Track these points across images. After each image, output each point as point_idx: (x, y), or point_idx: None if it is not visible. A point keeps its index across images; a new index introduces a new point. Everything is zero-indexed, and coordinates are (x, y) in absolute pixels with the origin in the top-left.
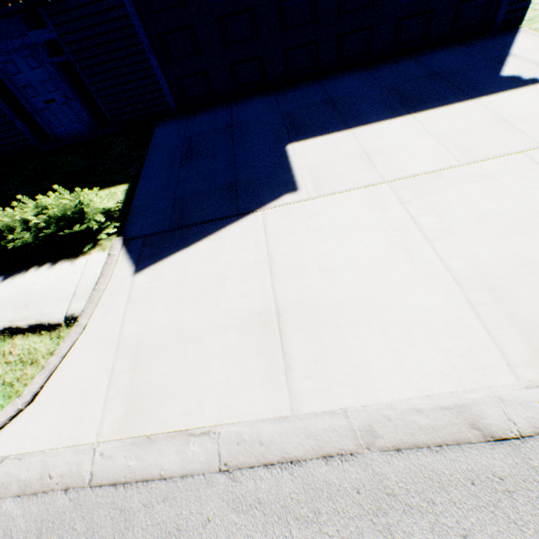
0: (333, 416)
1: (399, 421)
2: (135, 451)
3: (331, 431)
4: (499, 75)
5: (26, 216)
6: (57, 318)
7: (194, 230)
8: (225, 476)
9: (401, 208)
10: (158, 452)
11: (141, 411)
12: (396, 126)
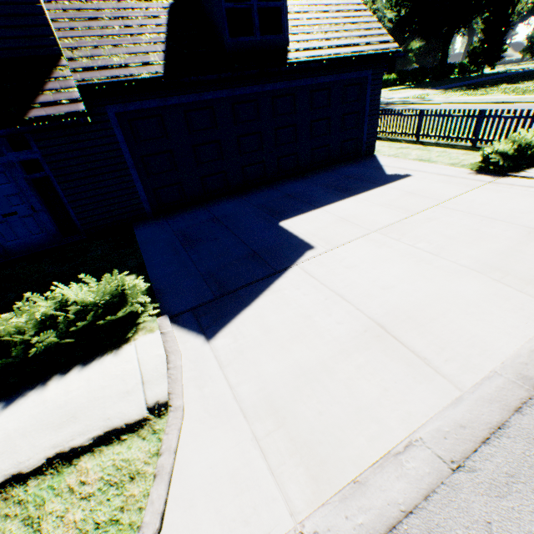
0: (491, 379)
1: (532, 362)
2: (353, 505)
3: (501, 390)
4: (386, 174)
5: (49, 310)
6: (136, 414)
7: (243, 292)
8: (462, 472)
9: (399, 242)
10: (379, 490)
11: (325, 460)
12: (350, 203)
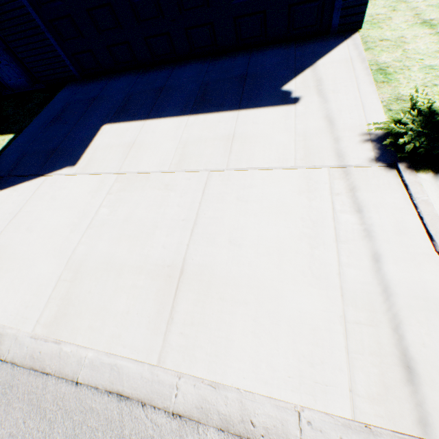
0: None
1: None
2: None
3: None
4: (281, 88)
5: None
6: None
7: (11, 180)
8: None
9: (103, 197)
10: None
11: None
12: (171, 125)
